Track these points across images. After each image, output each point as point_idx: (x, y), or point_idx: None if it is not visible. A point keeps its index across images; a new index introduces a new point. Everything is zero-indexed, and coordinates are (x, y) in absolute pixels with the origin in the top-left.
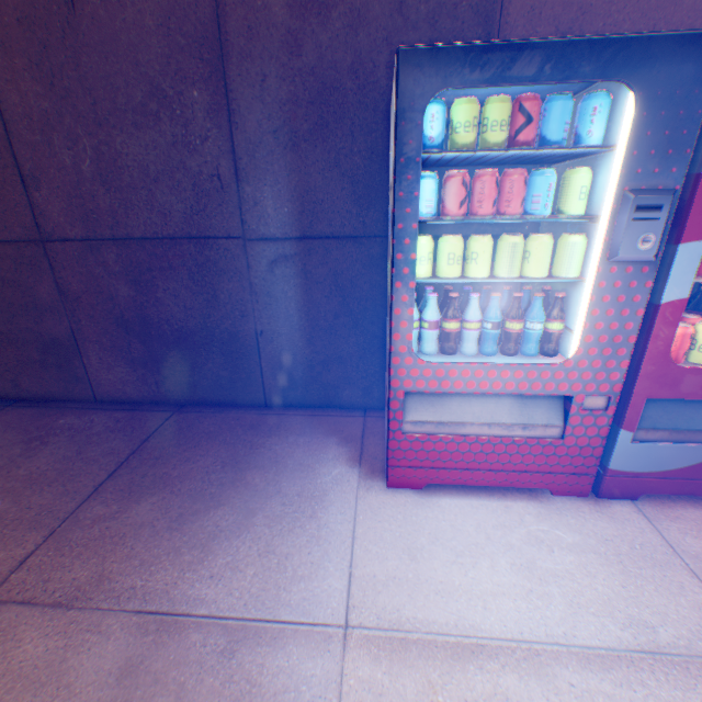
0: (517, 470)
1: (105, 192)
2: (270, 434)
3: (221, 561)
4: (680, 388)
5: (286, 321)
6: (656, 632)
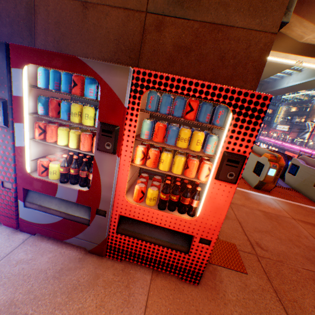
0: None
1: None
2: None
3: None
4: (35, 186)
5: None
6: None
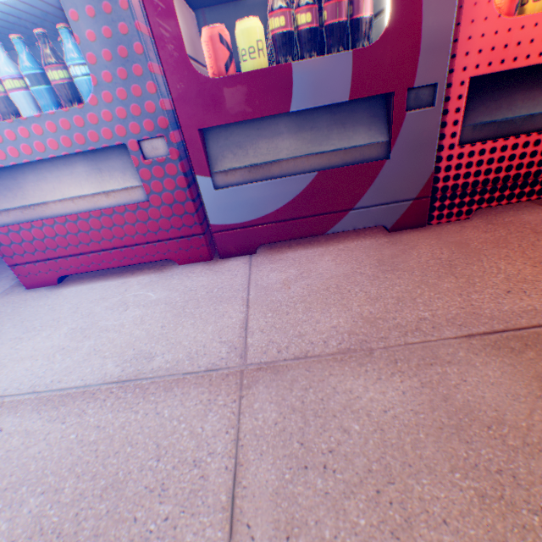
0: (130, 245)
1: None
2: None
3: None
4: (228, 109)
5: None
6: (152, 361)
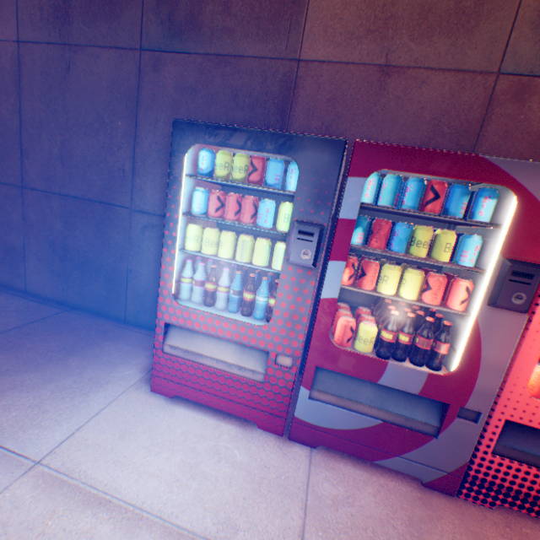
0: (234, 400)
1: (62, 167)
2: (110, 339)
3: (4, 402)
4: (339, 364)
5: (147, 267)
6: (237, 533)
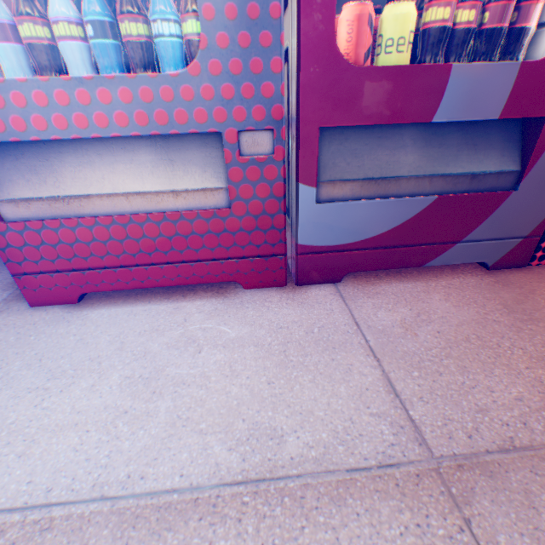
0: (190, 260)
1: None
2: None
3: None
4: (362, 108)
5: None
6: (283, 444)
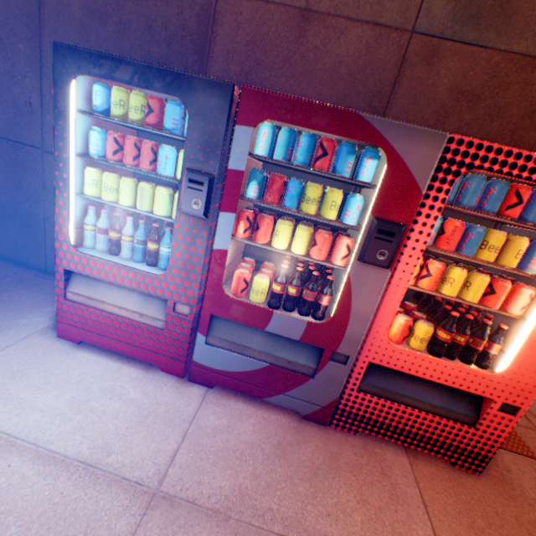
0: (138, 345)
1: None
2: (25, 288)
3: None
4: (232, 313)
5: None
6: (110, 456)
